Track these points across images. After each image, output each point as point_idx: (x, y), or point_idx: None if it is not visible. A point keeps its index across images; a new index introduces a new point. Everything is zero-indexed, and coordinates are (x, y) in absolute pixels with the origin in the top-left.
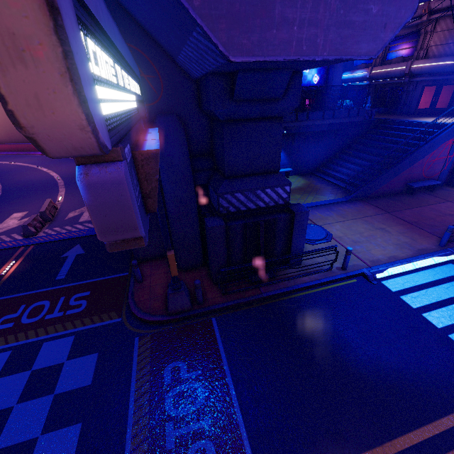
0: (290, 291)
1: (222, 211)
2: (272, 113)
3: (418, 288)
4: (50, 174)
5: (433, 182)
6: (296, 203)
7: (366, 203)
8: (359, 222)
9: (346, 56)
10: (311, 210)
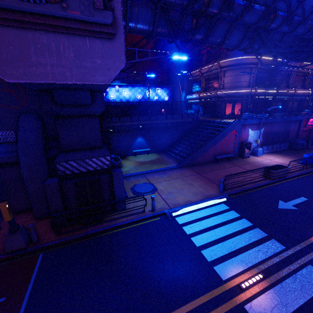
0: (109, 228)
1: (60, 173)
2: (88, 113)
3: (196, 220)
4: None
5: (229, 155)
6: (145, 170)
7: (188, 169)
8: (178, 180)
9: (88, 82)
10: (152, 174)
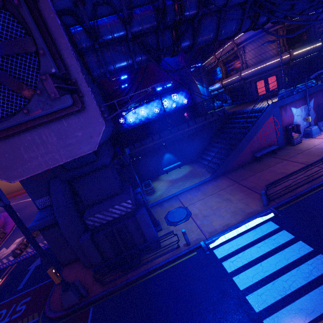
0: (146, 273)
1: (91, 227)
2: (98, 167)
3: (237, 251)
4: None
5: (271, 148)
6: (177, 190)
7: (224, 178)
8: (214, 197)
9: (77, 156)
10: (185, 193)
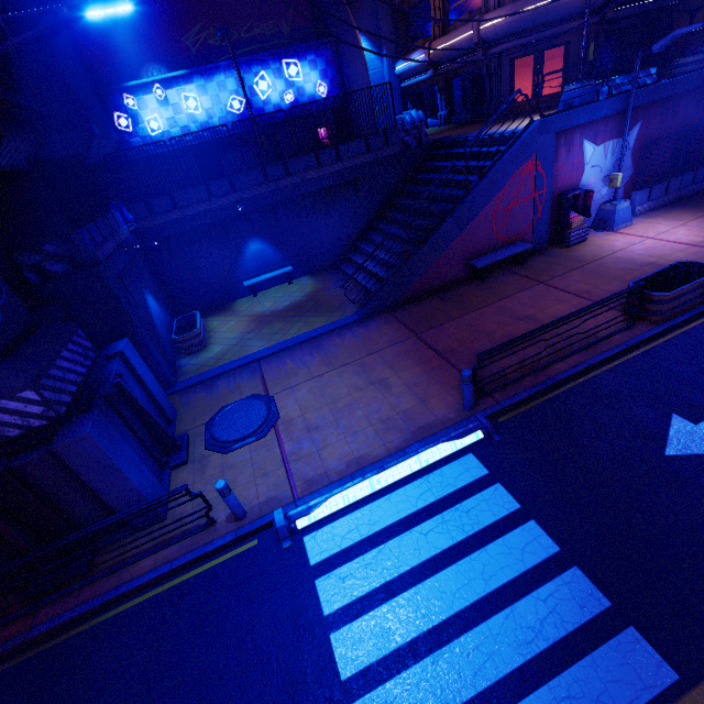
0: (96, 607)
1: None
2: None
3: (366, 545)
4: None
5: (516, 249)
6: (265, 344)
7: (389, 320)
8: (349, 371)
9: None
10: (283, 356)
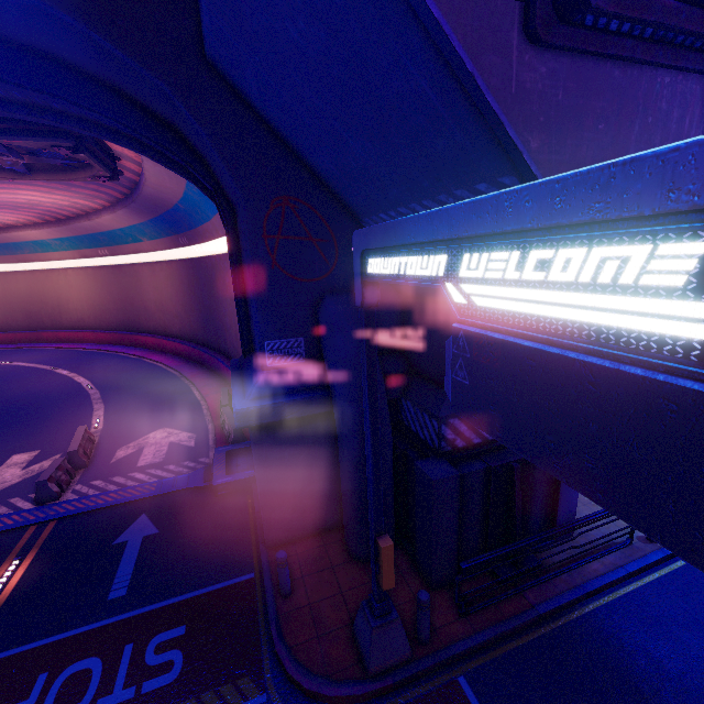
0: (582, 596)
1: (444, 446)
2: None
3: None
4: (75, 379)
5: None
6: None
7: None
8: None
9: None
10: None
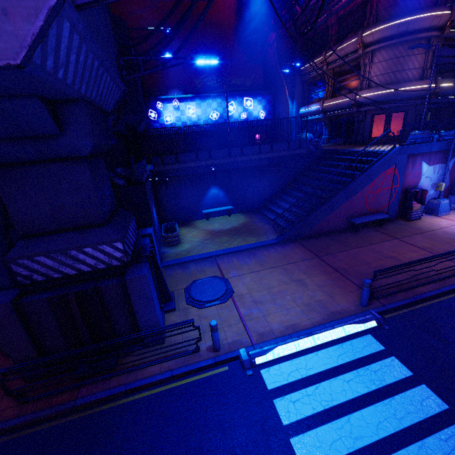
0: (121, 392)
1: (22, 280)
2: (60, 153)
3: (306, 382)
4: None
5: (379, 216)
6: (218, 248)
7: (298, 245)
8: (276, 271)
9: None
10: (230, 256)
